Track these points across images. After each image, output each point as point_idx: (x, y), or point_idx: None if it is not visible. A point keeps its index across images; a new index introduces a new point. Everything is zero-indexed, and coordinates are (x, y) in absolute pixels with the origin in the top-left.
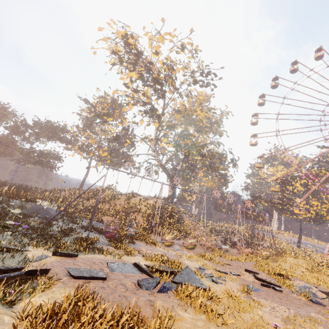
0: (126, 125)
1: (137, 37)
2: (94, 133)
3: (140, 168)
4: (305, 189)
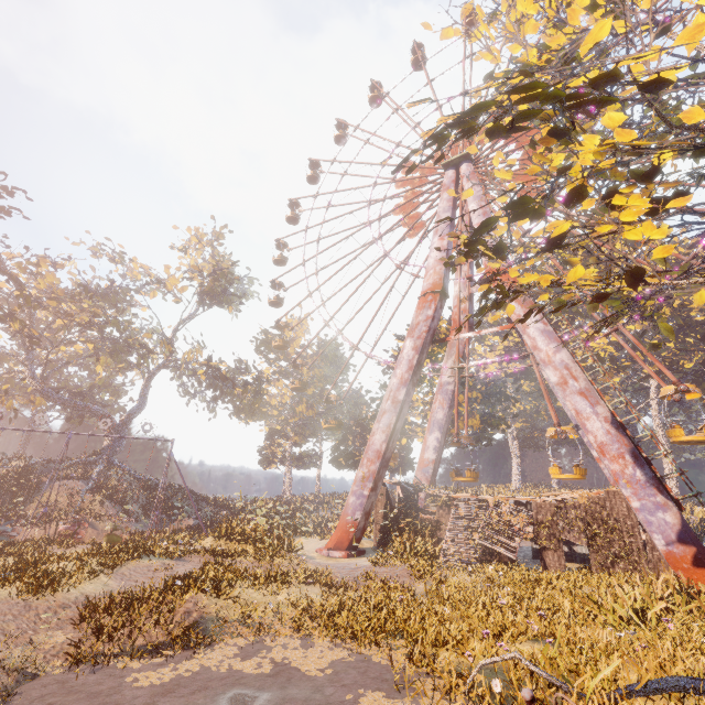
0: None
1: None
2: None
3: None
4: None
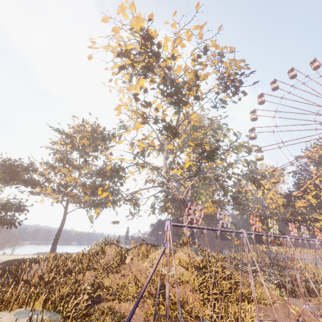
0: (140, 149)
1: (156, 33)
2: (75, 168)
3: (142, 205)
4: (318, 200)
